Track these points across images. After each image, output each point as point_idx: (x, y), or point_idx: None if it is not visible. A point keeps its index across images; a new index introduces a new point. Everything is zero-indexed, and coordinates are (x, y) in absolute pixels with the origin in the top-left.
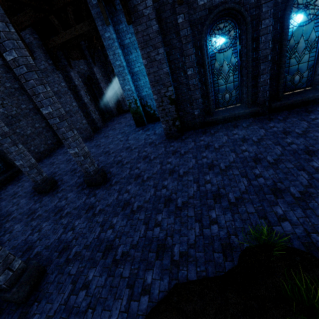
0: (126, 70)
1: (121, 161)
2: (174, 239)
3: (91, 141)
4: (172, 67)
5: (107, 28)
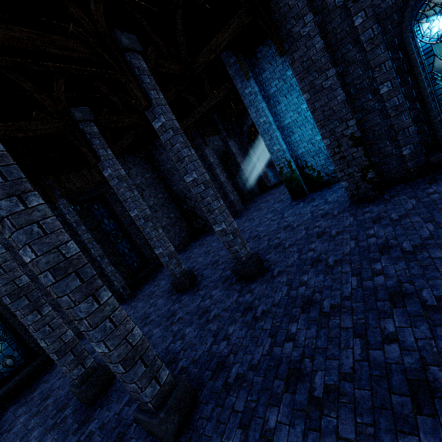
0: (274, 125)
1: (281, 244)
2: None
3: None
4: (350, 92)
5: (248, 82)
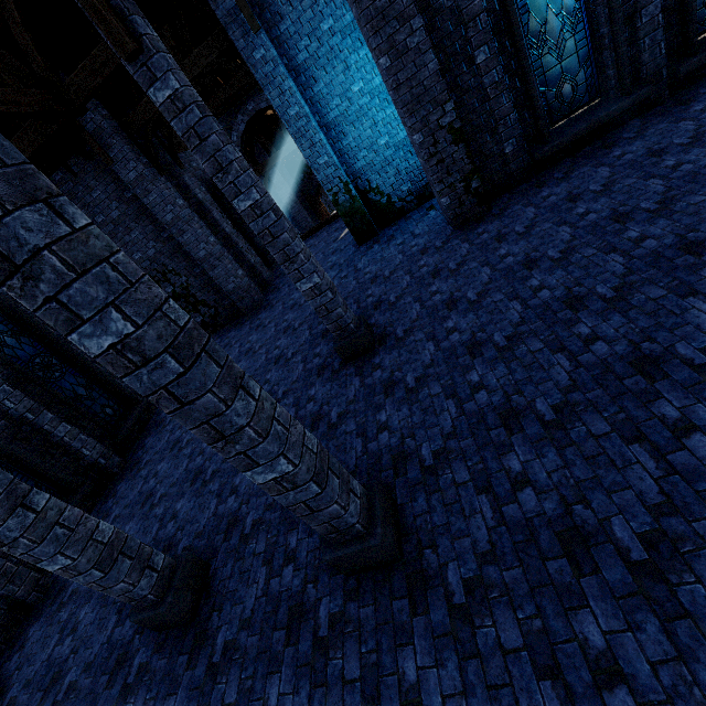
0: (314, 121)
1: (382, 300)
2: (660, 339)
3: (270, 307)
4: (439, 59)
5: (257, 38)
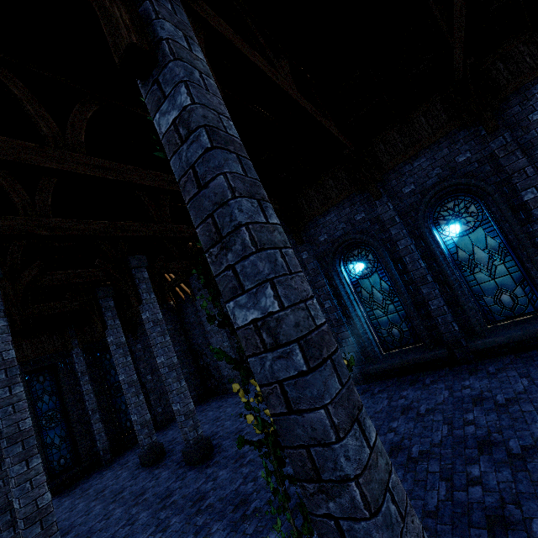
0: None
1: (243, 430)
2: None
3: (237, 395)
4: None
5: None
